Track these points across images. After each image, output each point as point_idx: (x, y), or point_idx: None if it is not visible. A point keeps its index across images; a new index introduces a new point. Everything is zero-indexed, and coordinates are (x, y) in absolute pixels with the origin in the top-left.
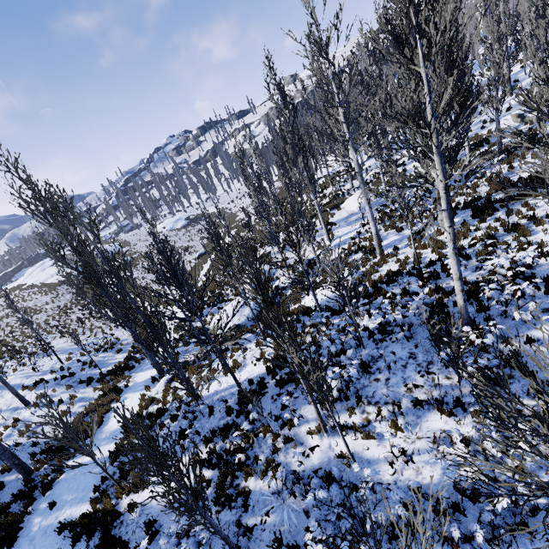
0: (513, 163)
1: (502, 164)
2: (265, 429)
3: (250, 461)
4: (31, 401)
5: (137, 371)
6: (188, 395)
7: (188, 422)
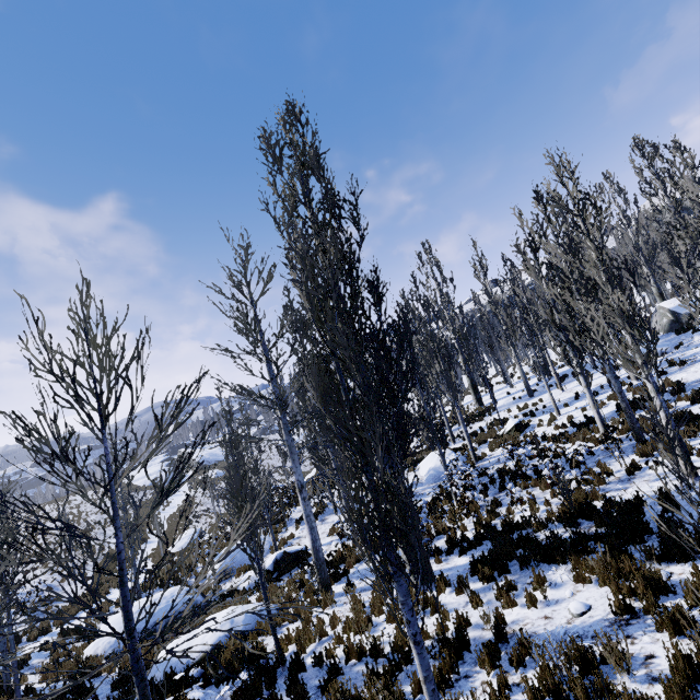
0: (651, 456)
1: (621, 455)
2: None
3: None
4: None
5: None
6: None
7: None
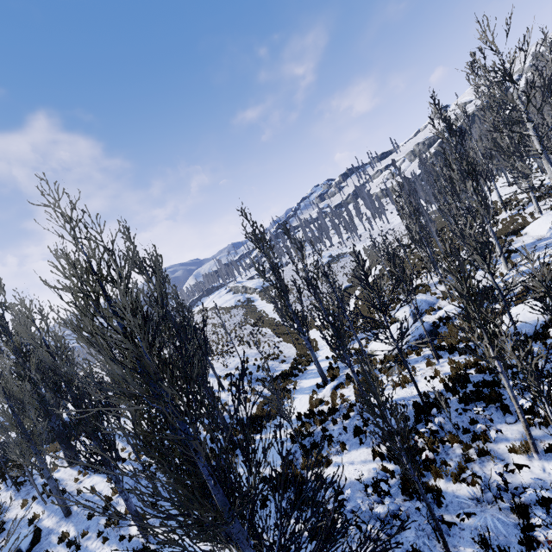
0: None
1: None
2: (452, 438)
3: (437, 465)
4: (225, 387)
5: (301, 379)
6: (356, 401)
7: (360, 422)
